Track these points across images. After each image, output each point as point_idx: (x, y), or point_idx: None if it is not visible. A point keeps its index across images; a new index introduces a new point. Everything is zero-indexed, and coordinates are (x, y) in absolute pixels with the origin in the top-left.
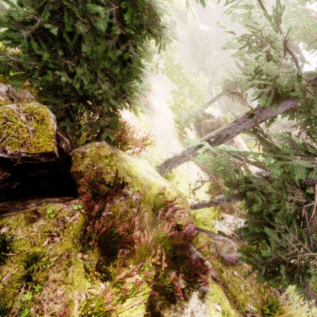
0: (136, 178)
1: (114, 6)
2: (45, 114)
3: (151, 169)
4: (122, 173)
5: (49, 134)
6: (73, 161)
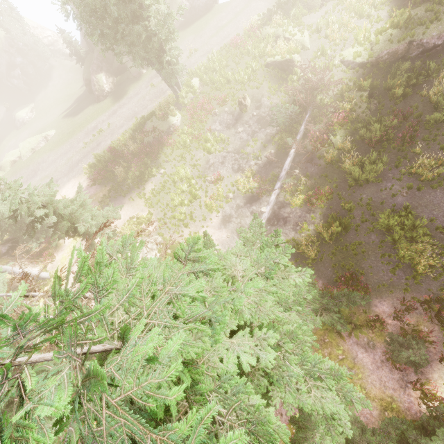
0: None
1: None
2: None
3: None
4: None
5: None
6: None
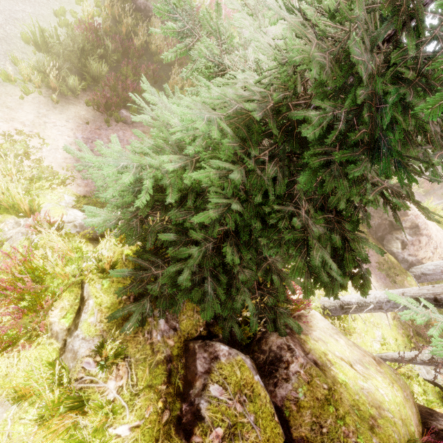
0: (382, 431)
1: (331, 216)
2: (251, 379)
3: (345, 346)
4: (362, 430)
5: (269, 412)
6: (289, 418)
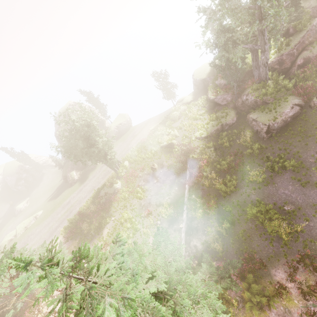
0: None
1: None
2: None
3: None
4: None
5: None
6: None
